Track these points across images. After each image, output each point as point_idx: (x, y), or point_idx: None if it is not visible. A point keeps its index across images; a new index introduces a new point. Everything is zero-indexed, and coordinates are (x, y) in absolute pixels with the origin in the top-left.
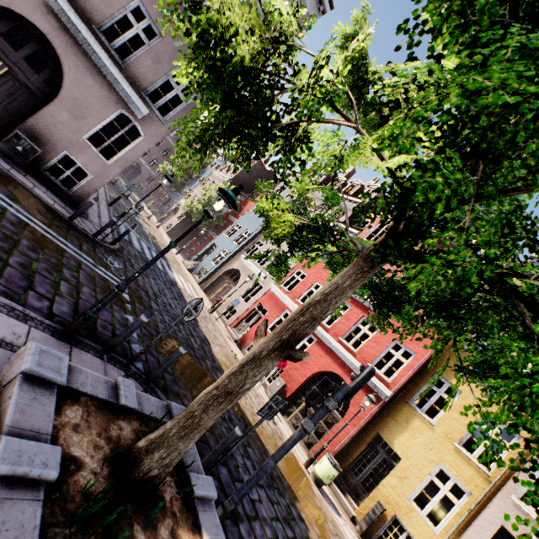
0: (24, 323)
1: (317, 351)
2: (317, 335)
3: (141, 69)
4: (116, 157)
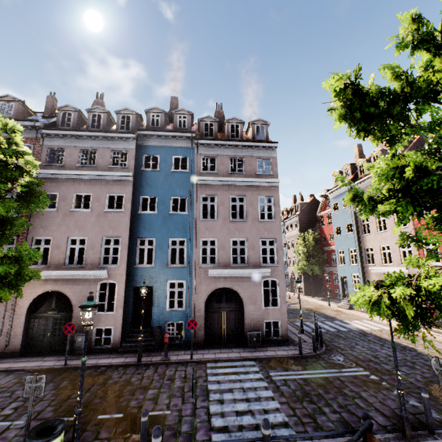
0: None
1: None
2: None
3: (252, 258)
4: (278, 301)
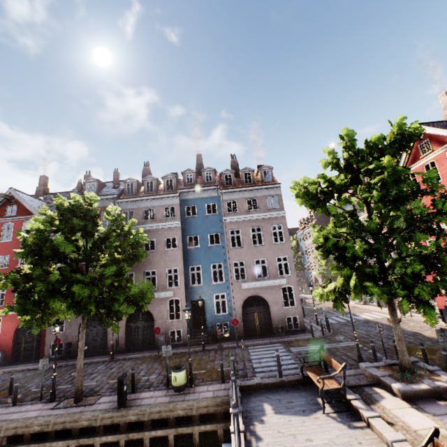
0: (351, 369)
1: None
2: None
3: (272, 272)
4: (295, 302)
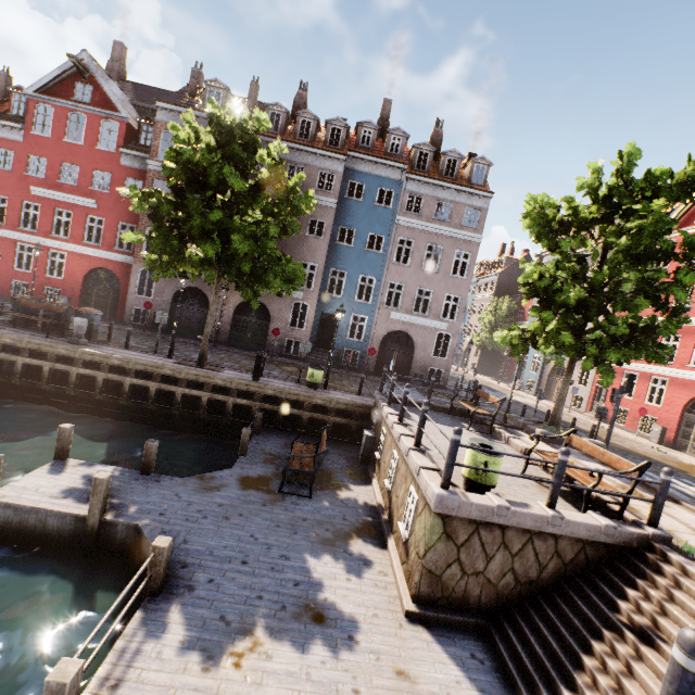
0: None
1: (675, 387)
2: (665, 375)
3: (434, 310)
4: (447, 354)
